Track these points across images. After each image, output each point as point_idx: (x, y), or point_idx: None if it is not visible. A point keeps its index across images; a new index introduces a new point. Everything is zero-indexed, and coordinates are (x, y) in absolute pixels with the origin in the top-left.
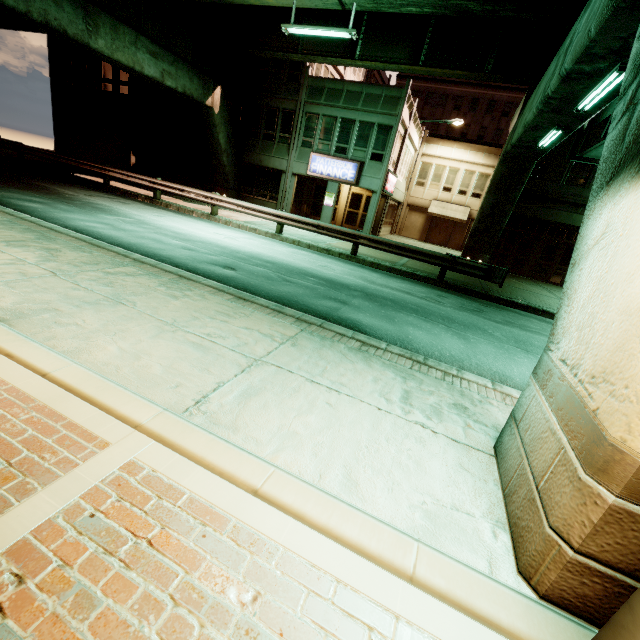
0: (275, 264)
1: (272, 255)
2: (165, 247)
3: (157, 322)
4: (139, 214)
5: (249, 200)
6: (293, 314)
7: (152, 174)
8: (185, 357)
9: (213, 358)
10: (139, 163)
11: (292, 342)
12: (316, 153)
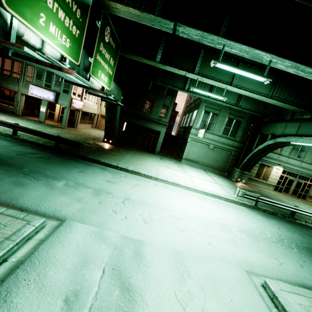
0: None
1: None
2: None
3: None
4: None
5: None
6: None
7: None
8: None
9: None
10: None
11: None
12: (33, 85)
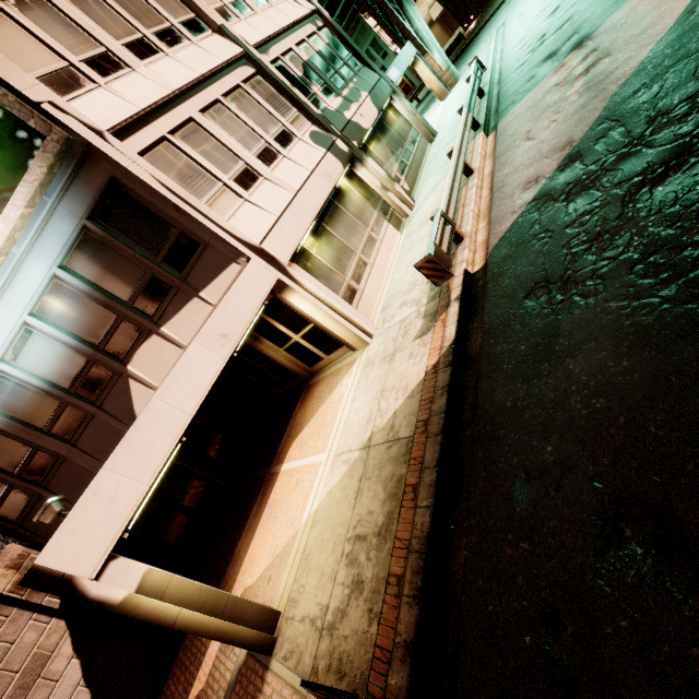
0: None
1: None
2: None
3: None
4: None
5: None
6: None
7: None
8: None
9: None
10: None
11: None
12: None
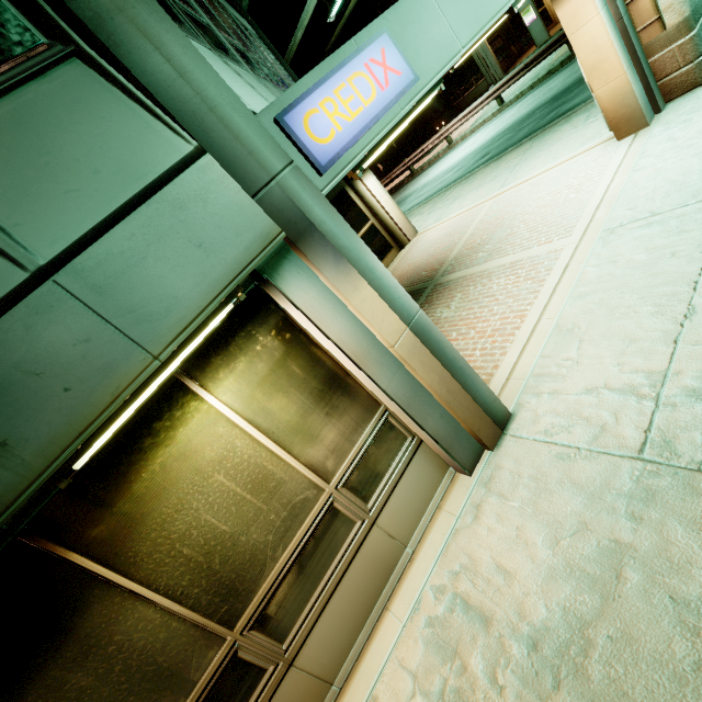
0: (509, 128)
1: (505, 125)
2: (448, 180)
3: (474, 190)
4: (418, 185)
5: (462, 104)
6: (527, 140)
7: (393, 164)
8: (490, 186)
9: (499, 178)
10: (383, 165)
11: (529, 149)
12: None
